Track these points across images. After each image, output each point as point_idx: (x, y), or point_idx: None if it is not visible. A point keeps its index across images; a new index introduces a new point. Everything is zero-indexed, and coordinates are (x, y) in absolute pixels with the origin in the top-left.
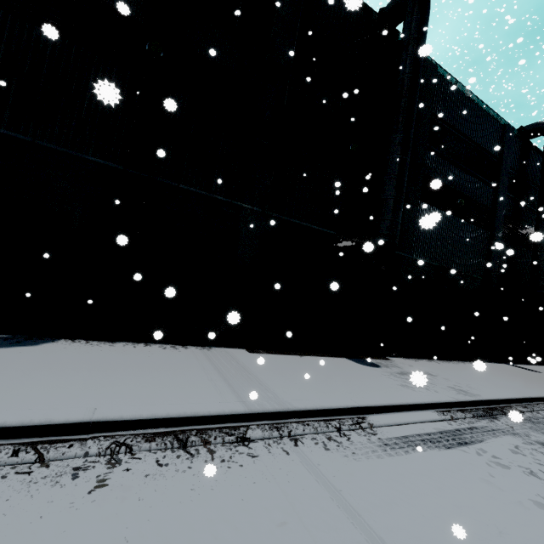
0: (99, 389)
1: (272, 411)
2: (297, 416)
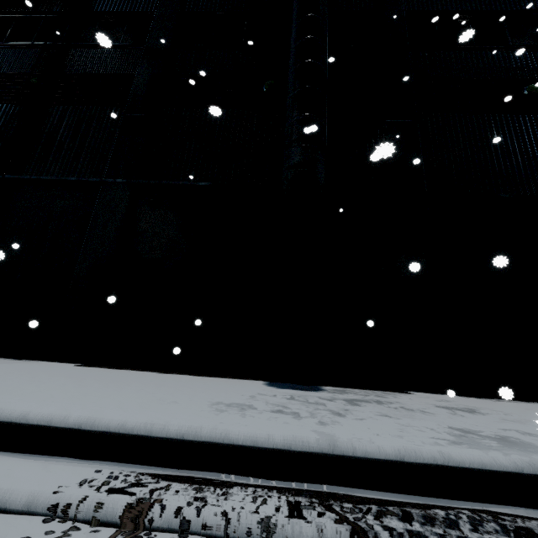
0: None
1: None
2: None
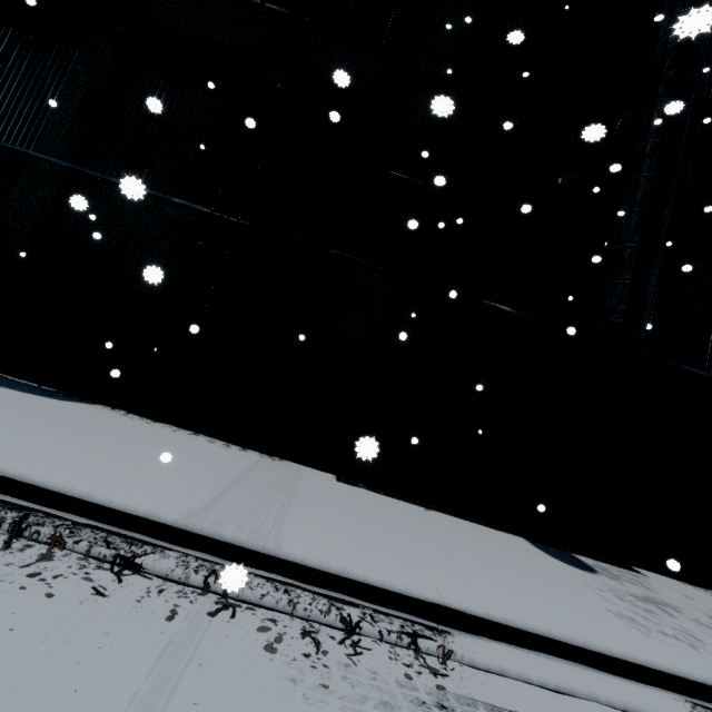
0: (29, 439)
1: (228, 542)
2: (280, 569)
